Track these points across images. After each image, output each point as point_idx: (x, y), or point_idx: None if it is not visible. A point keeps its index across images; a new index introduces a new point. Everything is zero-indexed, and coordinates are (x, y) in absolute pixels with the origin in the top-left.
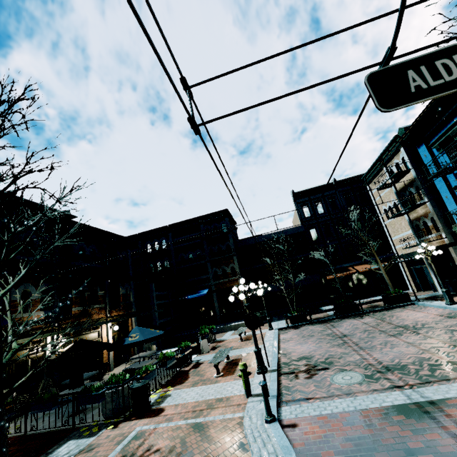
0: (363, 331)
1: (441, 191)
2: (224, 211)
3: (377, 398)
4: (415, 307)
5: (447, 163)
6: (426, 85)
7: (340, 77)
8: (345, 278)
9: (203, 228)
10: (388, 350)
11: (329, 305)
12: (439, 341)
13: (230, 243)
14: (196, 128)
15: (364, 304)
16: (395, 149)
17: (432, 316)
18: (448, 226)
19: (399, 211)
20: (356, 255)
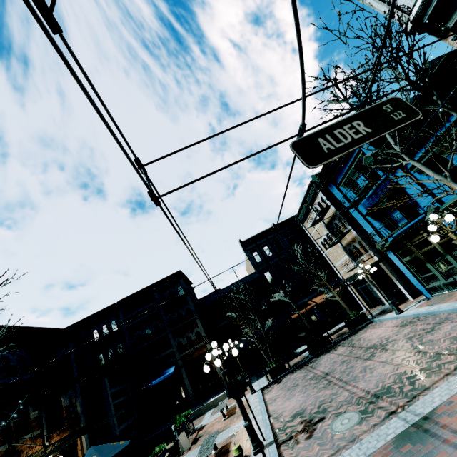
0: (341, 364)
1: (358, 219)
2: (178, 273)
3: (380, 433)
4: (374, 324)
5: (354, 196)
6: (334, 147)
7: (271, 147)
8: (308, 313)
9: (157, 296)
10: (370, 376)
11: (302, 346)
12: (405, 352)
13: (190, 306)
14: (156, 200)
15: (332, 335)
16: (314, 192)
17: (390, 329)
18: (372, 246)
19: (333, 241)
20: (311, 288)
